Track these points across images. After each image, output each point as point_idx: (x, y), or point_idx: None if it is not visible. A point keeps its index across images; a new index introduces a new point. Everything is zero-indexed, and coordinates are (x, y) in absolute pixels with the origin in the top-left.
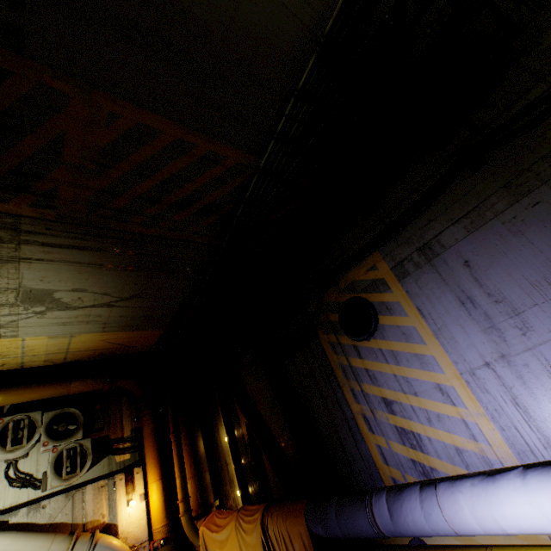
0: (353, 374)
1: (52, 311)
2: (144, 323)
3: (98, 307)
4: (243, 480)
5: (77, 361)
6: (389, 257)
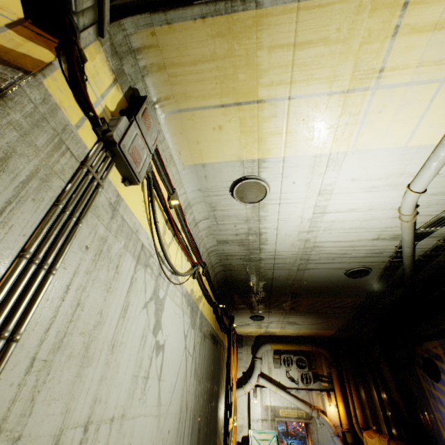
0: (432, 395)
1: (295, 325)
2: (326, 328)
3: (308, 324)
4: (387, 423)
5: (300, 335)
6: (441, 346)
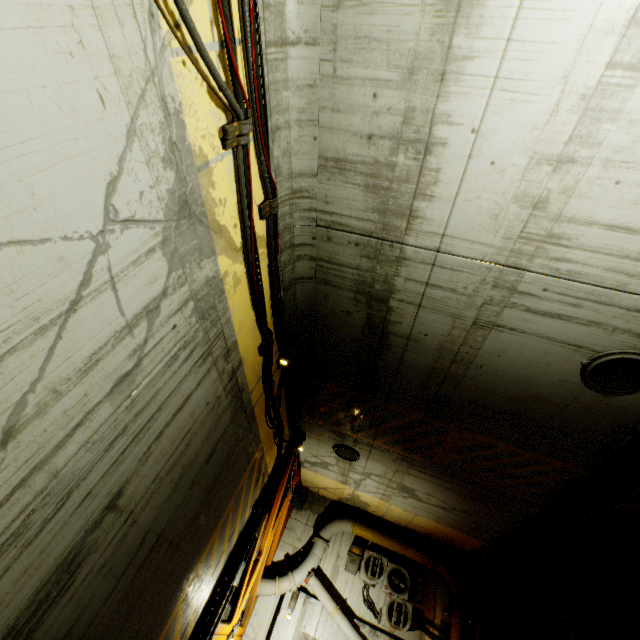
0: None
1: (411, 498)
2: (468, 529)
3: (437, 507)
4: None
5: (412, 529)
6: None
